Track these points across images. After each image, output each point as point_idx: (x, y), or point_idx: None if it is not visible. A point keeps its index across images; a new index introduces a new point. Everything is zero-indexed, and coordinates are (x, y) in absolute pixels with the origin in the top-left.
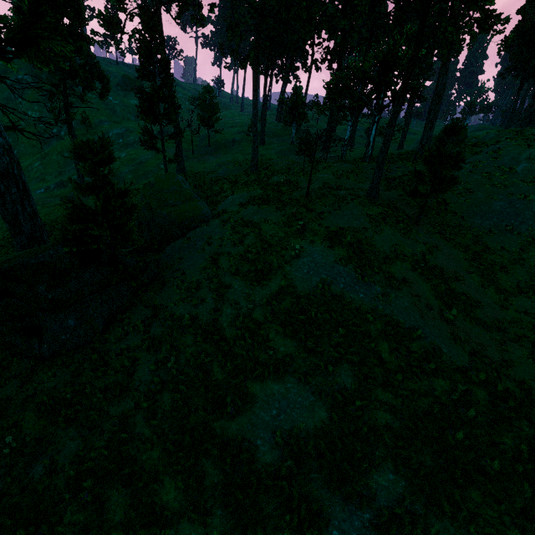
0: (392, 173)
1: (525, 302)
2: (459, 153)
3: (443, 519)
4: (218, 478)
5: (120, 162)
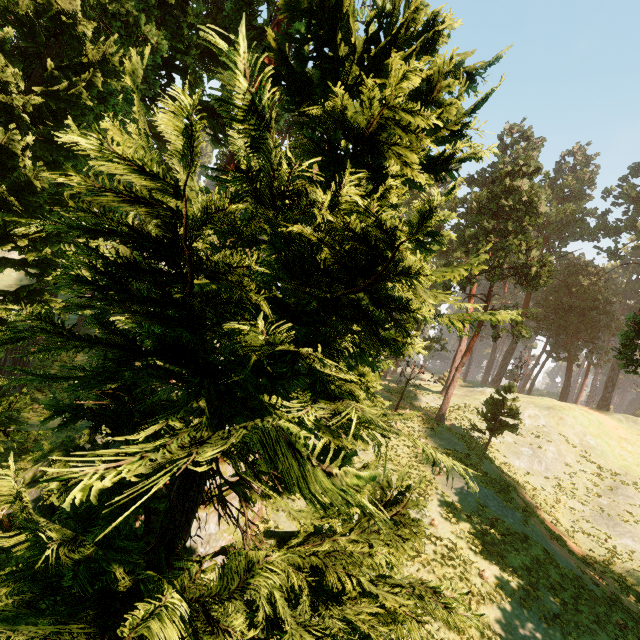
0: (431, 402)
1: (585, 540)
2: (515, 407)
3: None
4: None
5: None
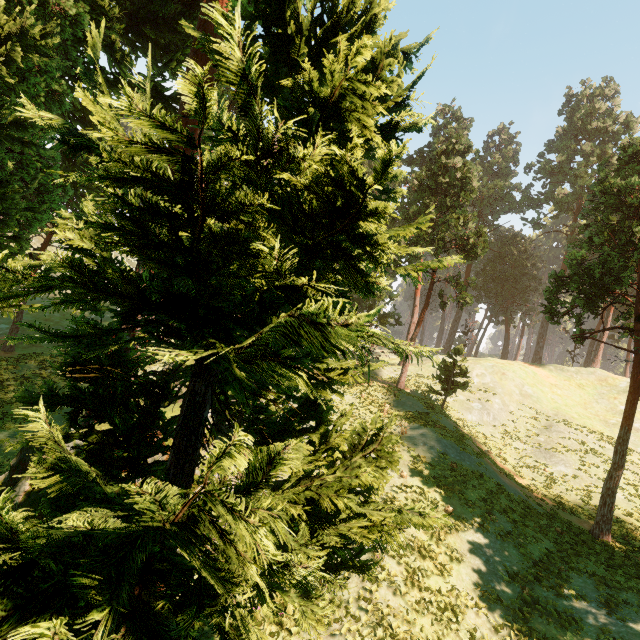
0: (391, 374)
1: (528, 473)
2: (464, 367)
3: (621, 592)
4: (489, 623)
5: (61, 314)
